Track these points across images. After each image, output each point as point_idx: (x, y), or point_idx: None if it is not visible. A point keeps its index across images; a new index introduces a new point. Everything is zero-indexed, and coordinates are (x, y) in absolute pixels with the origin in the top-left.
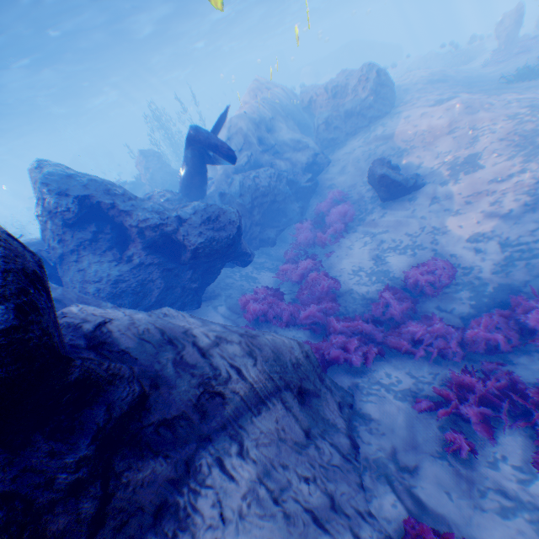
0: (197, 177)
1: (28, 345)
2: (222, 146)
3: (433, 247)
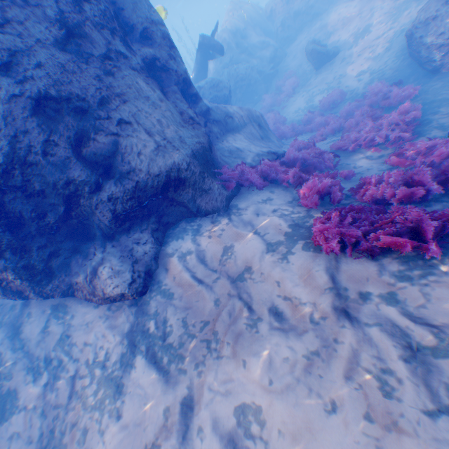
0: (202, 72)
1: (188, 75)
2: (217, 46)
3: (338, 86)
